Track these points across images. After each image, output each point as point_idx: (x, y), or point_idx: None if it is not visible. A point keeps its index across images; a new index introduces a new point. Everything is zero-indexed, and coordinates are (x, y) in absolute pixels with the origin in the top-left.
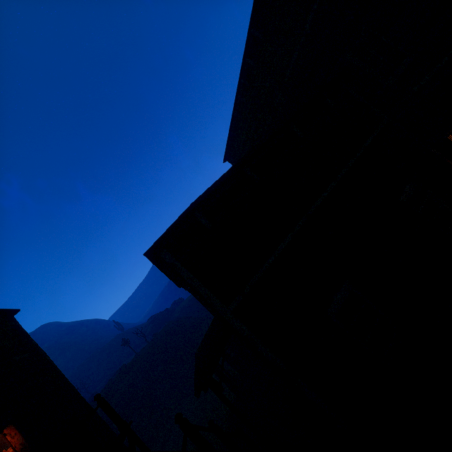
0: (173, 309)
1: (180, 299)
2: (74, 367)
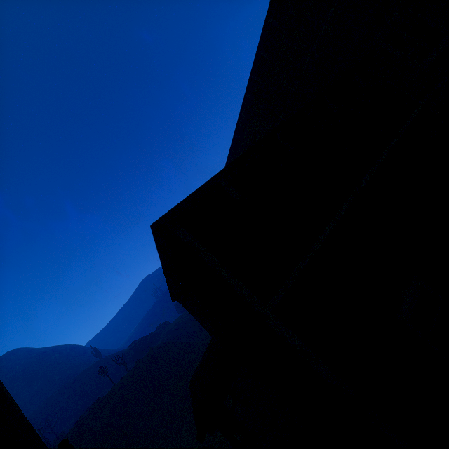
0: (158, 333)
1: (166, 322)
2: (40, 401)
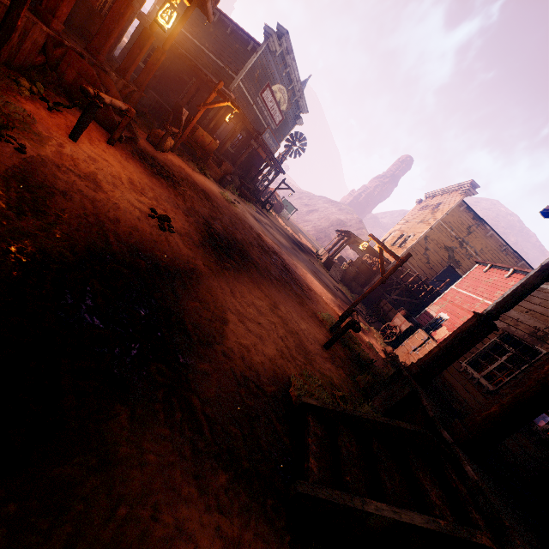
0: None
1: None
2: None
